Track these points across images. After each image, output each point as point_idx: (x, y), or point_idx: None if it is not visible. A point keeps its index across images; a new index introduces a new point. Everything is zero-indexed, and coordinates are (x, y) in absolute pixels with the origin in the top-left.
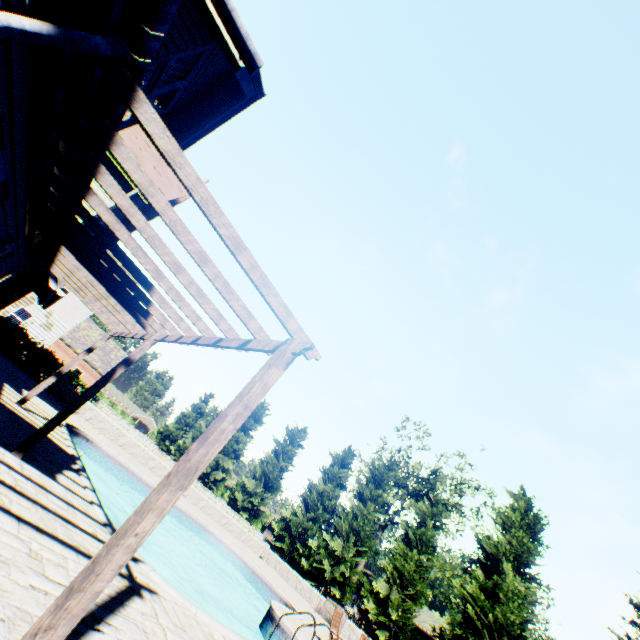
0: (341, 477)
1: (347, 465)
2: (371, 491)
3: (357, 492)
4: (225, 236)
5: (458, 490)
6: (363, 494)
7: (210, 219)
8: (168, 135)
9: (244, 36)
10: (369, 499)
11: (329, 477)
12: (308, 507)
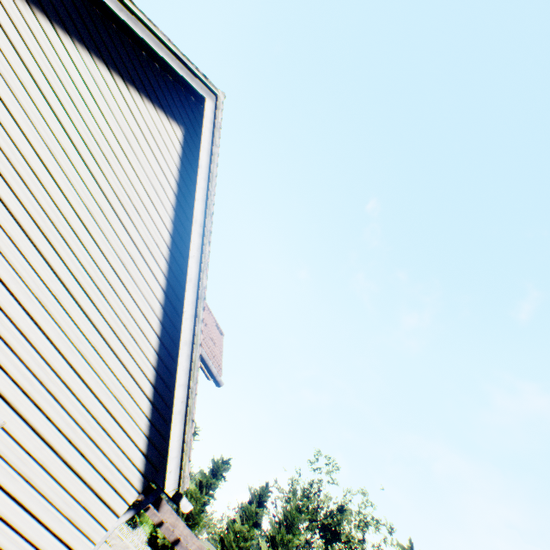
0: (257, 515)
1: (264, 502)
2: (283, 535)
3: (270, 535)
4: (194, 548)
5: (361, 527)
6: (275, 538)
7: (187, 544)
8: (173, 512)
9: (215, 374)
10: (280, 543)
11: (246, 515)
12: (224, 547)
